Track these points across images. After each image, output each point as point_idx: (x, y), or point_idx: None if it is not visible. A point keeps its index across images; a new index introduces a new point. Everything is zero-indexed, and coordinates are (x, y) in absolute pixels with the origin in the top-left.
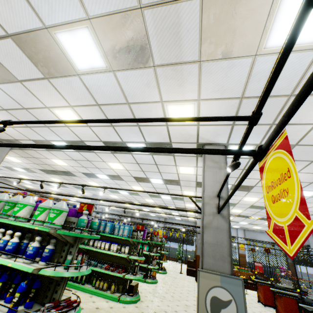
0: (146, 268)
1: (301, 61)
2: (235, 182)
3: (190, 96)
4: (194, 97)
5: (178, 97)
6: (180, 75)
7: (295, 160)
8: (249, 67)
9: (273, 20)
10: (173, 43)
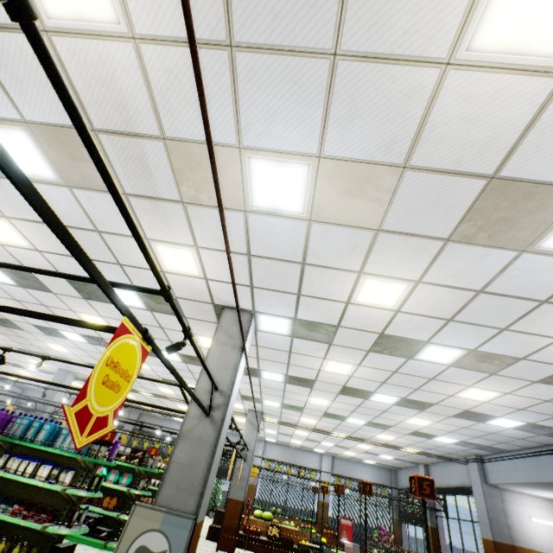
0: (118, 521)
1: (296, 229)
2: (287, 371)
3: (183, 240)
4: (189, 241)
5: (168, 237)
6: (163, 212)
7: (348, 347)
8: (244, 222)
9: (249, 182)
10: (144, 176)
